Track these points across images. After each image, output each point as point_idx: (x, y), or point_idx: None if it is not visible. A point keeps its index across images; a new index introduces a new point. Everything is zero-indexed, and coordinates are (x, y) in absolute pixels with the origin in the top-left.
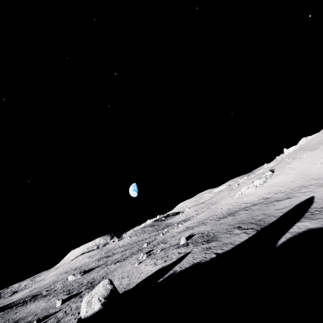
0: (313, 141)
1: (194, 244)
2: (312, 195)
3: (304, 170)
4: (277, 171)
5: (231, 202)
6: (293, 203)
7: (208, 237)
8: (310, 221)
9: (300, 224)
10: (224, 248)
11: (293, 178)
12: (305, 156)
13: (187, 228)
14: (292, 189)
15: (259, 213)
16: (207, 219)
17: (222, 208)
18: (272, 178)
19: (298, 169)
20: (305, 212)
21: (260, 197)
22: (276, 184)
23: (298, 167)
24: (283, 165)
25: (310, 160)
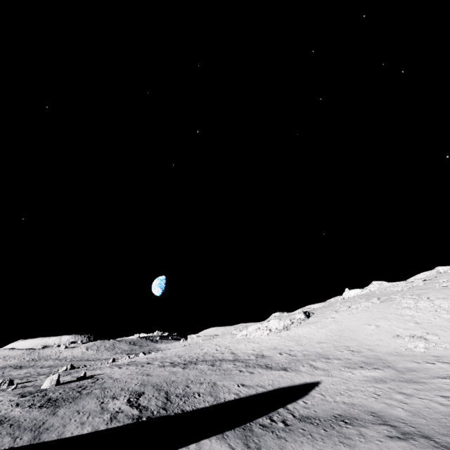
0: (387, 289)
1: (32, 397)
2: (319, 379)
3: (347, 329)
4: (315, 317)
5: (223, 344)
6: (278, 383)
7: (73, 393)
8: (236, 446)
9: (210, 445)
10: (3, 439)
11: (325, 336)
12: (362, 307)
13: (126, 364)
14: (308, 354)
15: (210, 379)
16: (165, 358)
17: (203, 349)
18: (300, 326)
19: (340, 324)
20: (264, 415)
21: (259, 350)
22: (297, 337)
23: (342, 321)
24: (328, 310)
25: (365, 316)
